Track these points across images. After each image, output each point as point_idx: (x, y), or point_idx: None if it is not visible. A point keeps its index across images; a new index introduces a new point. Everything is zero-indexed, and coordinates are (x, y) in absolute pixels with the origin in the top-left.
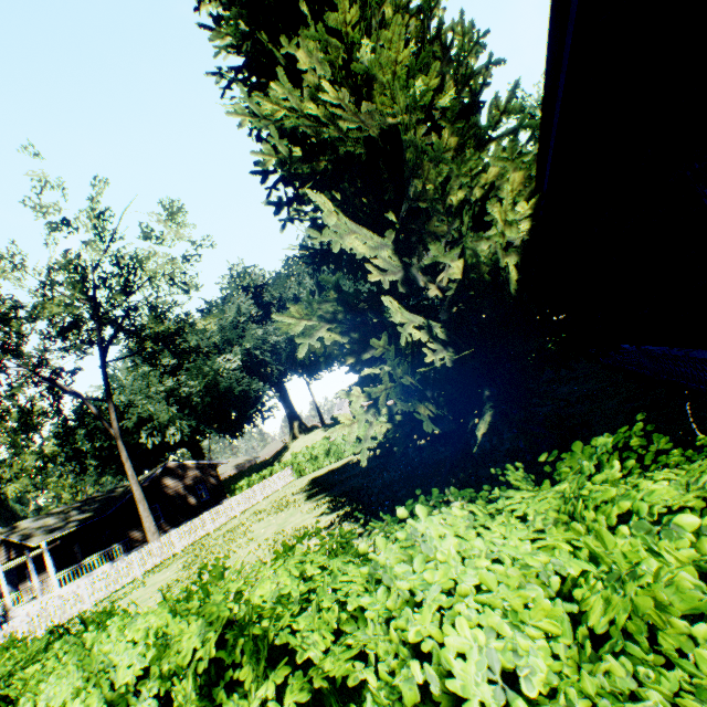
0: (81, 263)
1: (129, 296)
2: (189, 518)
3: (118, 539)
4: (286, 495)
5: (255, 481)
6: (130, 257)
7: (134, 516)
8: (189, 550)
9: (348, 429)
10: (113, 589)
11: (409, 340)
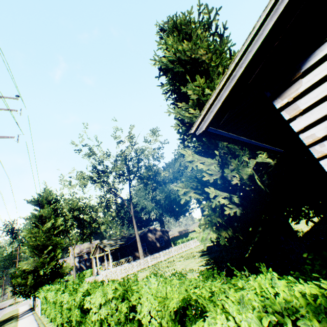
0: (125, 153)
1: (139, 163)
2: (156, 252)
3: (131, 254)
4: (193, 251)
5: (184, 241)
6: (140, 150)
7: (137, 246)
8: (153, 266)
9: (198, 234)
10: (127, 274)
11: (218, 204)
